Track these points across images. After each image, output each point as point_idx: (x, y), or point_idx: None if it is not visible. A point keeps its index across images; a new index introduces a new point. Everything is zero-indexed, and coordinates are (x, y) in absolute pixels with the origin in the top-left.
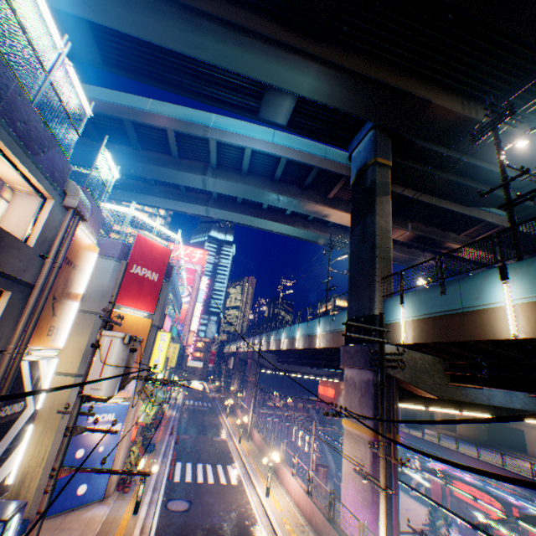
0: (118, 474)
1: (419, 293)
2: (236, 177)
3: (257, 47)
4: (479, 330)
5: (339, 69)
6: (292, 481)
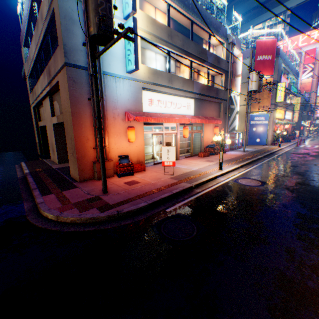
0: (269, 139)
1: None
2: None
3: None
4: None
5: None
6: None
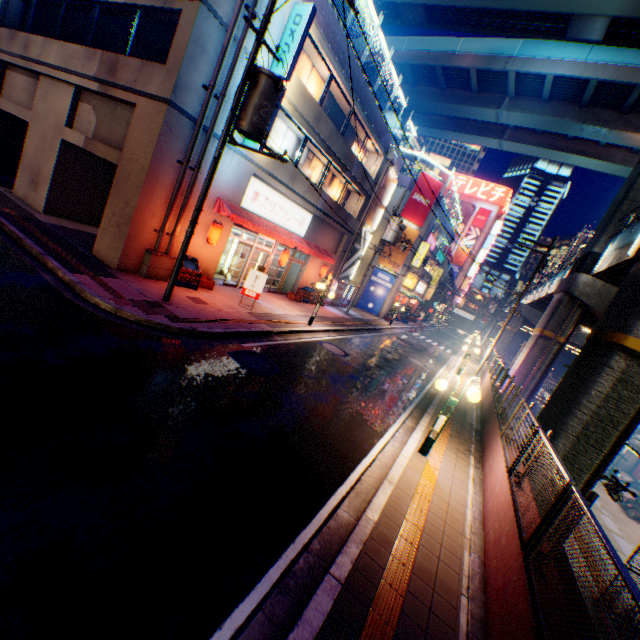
0: (385, 311)
1: (623, 233)
2: (532, 108)
3: None
4: (622, 256)
5: None
6: None
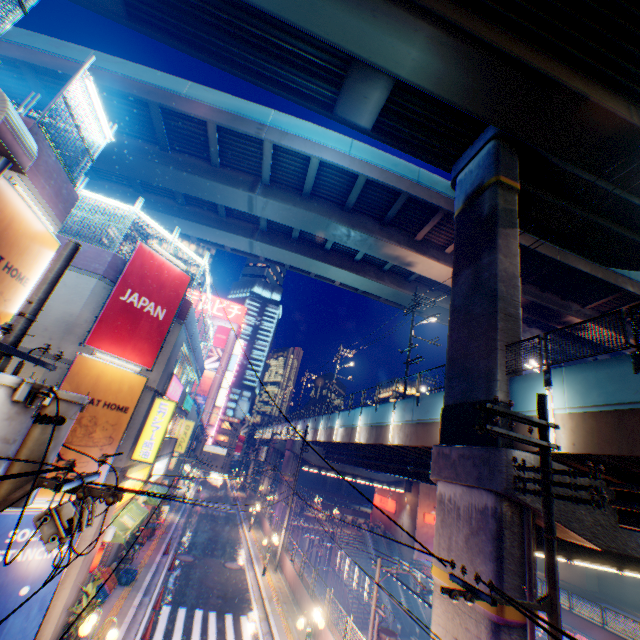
0: (52, 634)
1: (584, 369)
2: (295, 200)
3: None
4: None
5: (462, 36)
6: None
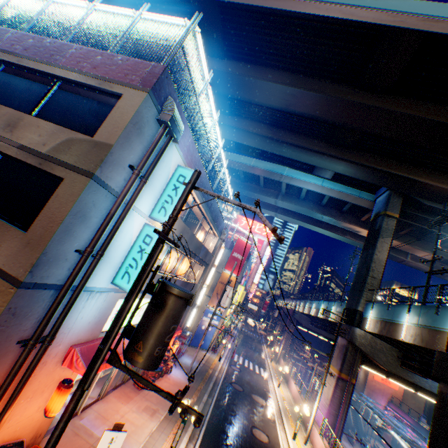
0: (213, 343)
1: (379, 305)
2: (295, 201)
3: (311, 154)
4: (393, 333)
5: (359, 165)
6: (293, 386)
